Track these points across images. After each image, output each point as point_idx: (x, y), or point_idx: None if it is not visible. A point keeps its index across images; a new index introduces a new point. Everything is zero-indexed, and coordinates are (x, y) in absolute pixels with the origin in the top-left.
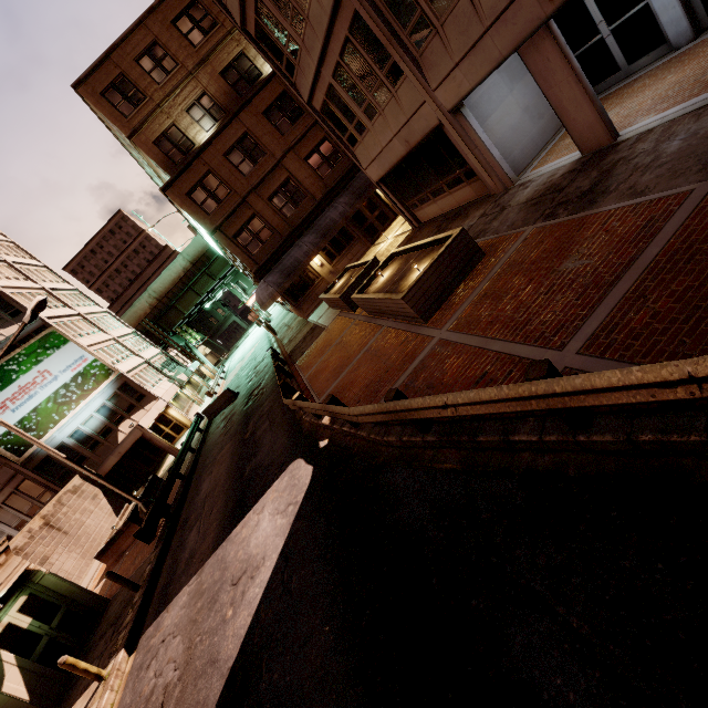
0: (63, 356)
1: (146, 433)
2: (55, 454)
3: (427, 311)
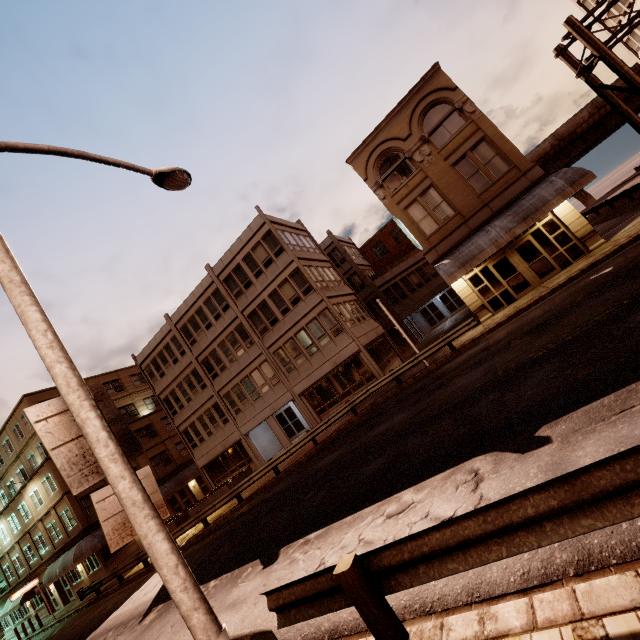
0: None
1: None
2: None
3: None
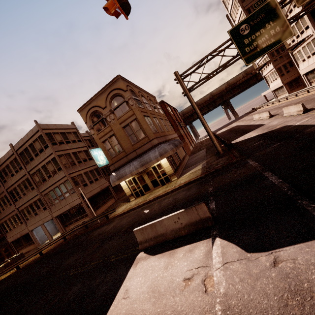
0: None
1: None
2: None
3: None
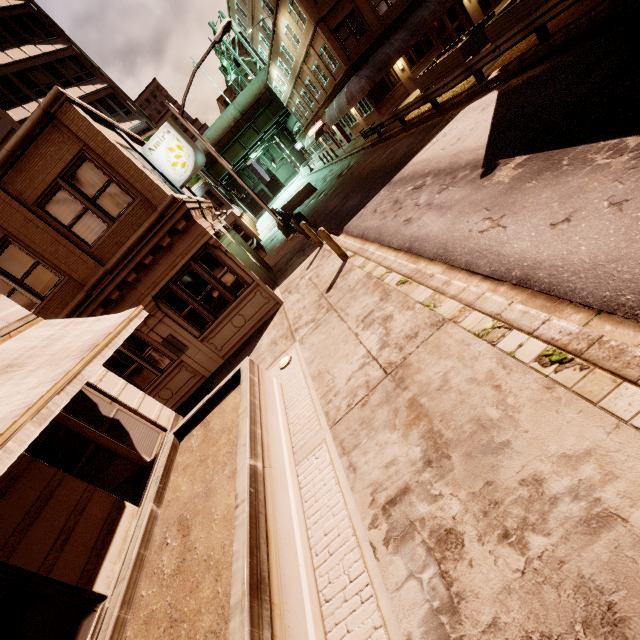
0: None
1: (238, 219)
2: (226, 164)
3: None
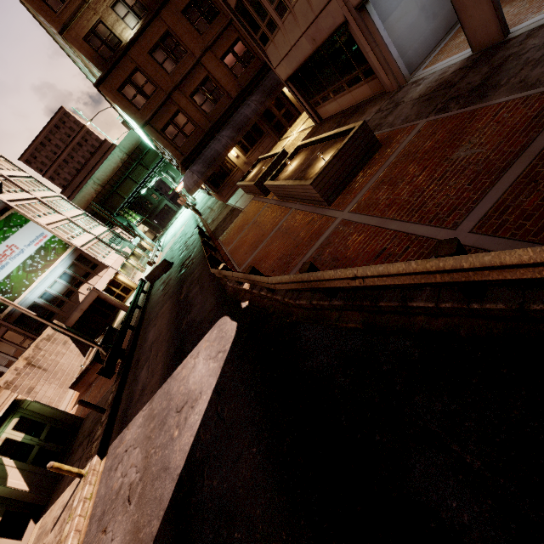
0: (26, 233)
1: (101, 294)
2: (27, 312)
3: (331, 195)
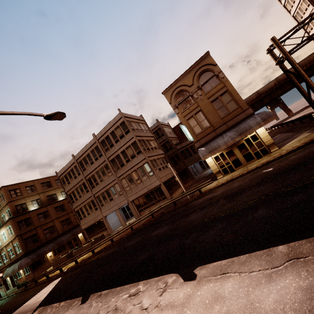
0: None
1: None
2: None
3: None
